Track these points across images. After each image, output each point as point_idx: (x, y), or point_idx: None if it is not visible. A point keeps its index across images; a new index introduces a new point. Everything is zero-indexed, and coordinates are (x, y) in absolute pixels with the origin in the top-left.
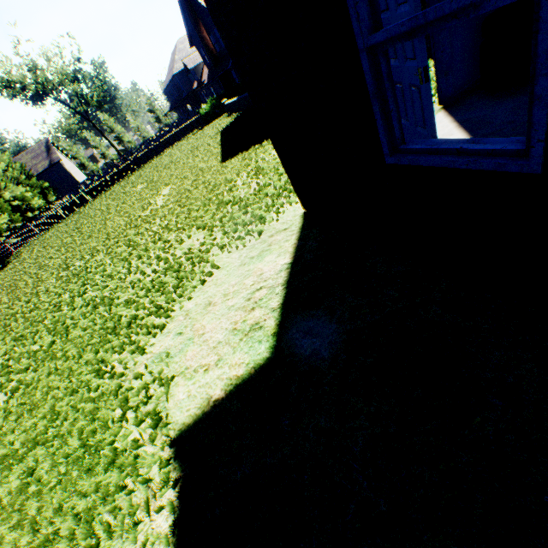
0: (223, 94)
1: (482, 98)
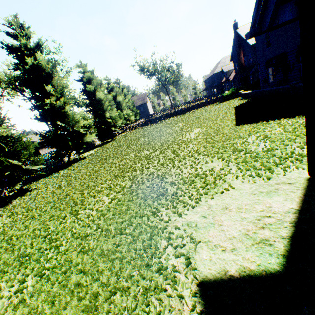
0: (240, 87)
1: None
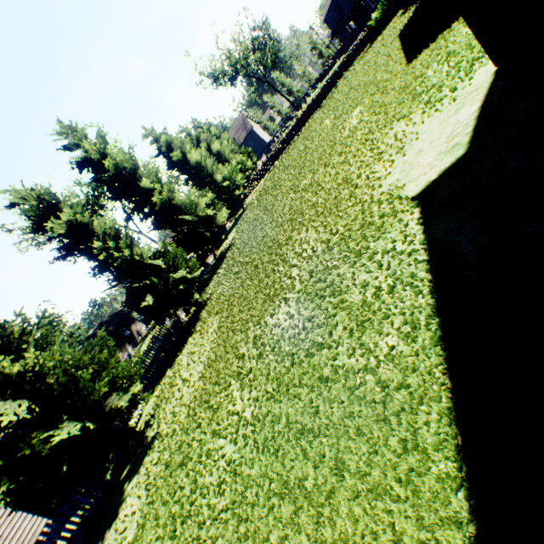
0: None
1: None
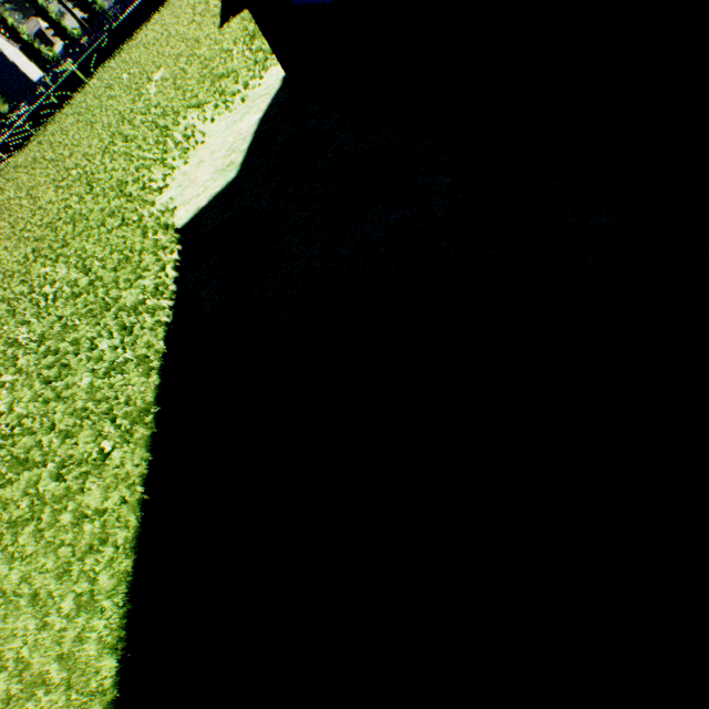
0: None
1: None
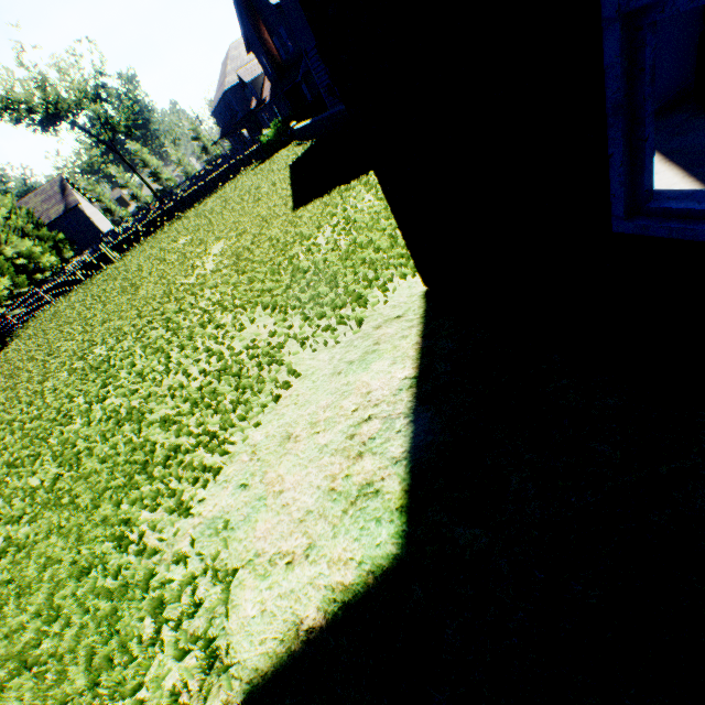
0: (291, 116)
1: (695, 116)
